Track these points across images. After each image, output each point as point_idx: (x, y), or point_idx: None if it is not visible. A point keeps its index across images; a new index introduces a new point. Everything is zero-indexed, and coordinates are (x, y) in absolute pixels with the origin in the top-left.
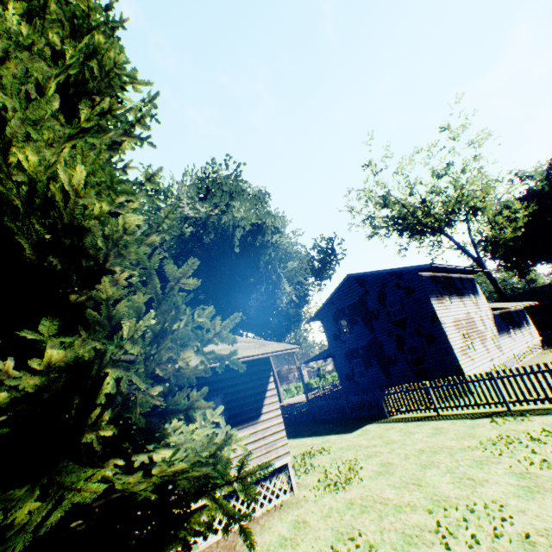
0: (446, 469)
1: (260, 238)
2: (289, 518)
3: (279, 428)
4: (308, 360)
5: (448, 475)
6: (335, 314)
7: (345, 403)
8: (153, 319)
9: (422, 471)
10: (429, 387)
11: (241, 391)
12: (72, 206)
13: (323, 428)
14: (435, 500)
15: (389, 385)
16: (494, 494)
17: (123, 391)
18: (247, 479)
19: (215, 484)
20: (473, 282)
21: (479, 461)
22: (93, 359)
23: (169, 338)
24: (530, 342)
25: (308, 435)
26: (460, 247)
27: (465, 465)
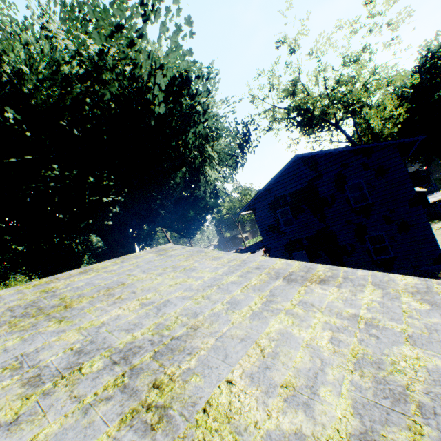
0: None
1: (183, 102)
2: None
3: None
4: None
5: None
6: (273, 203)
7: None
8: None
9: None
10: None
11: None
12: None
13: None
14: None
15: None
16: None
17: None
18: None
19: None
20: None
21: None
22: None
23: None
24: None
25: None
26: (351, 141)
27: None
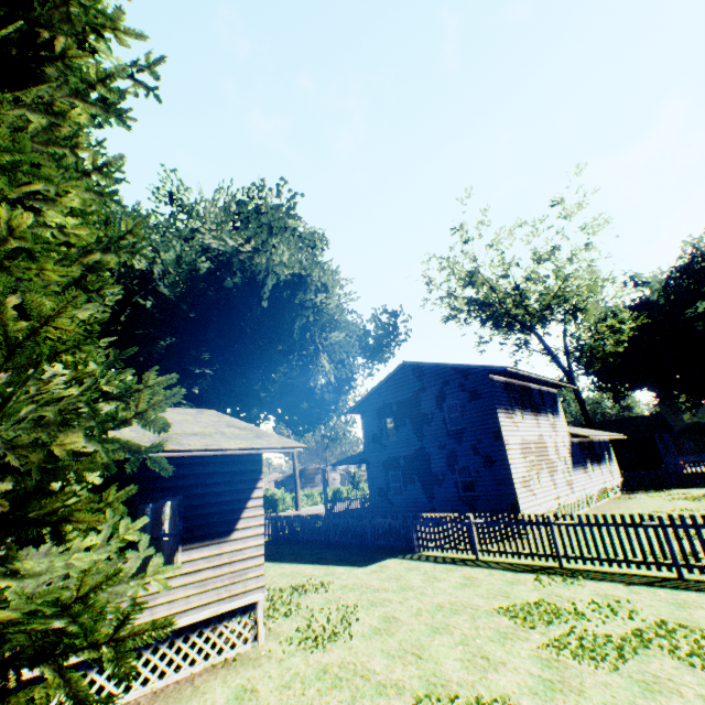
0: (460, 639)
1: (300, 294)
2: (235, 682)
3: (257, 552)
4: (336, 463)
5: (460, 648)
6: (380, 409)
7: (368, 525)
8: None
9: (430, 636)
10: (472, 522)
11: (211, 494)
12: None
13: (333, 554)
14: (431, 683)
15: (429, 511)
16: (507, 686)
17: None
18: (126, 642)
19: (71, 645)
20: (555, 398)
21: (505, 633)
22: None
23: (4, 411)
24: (608, 483)
25: (311, 560)
26: (550, 353)
27: (485, 636)
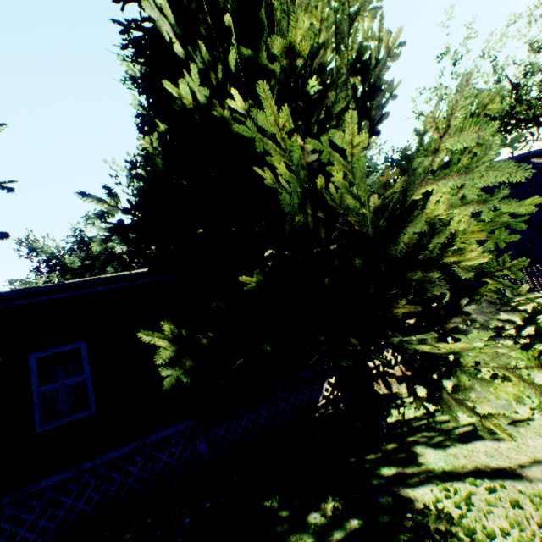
0: None
1: None
2: None
3: None
4: None
5: None
6: None
7: None
8: (497, 126)
9: None
10: None
11: None
12: (379, 68)
13: None
14: None
15: None
16: None
17: (428, 206)
18: (511, 268)
19: (487, 272)
20: None
21: None
22: (438, 168)
23: None
24: None
25: None
26: None
27: None
